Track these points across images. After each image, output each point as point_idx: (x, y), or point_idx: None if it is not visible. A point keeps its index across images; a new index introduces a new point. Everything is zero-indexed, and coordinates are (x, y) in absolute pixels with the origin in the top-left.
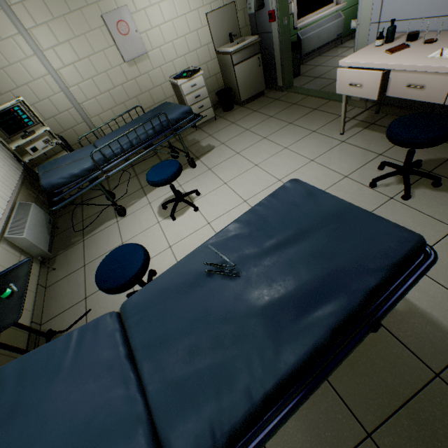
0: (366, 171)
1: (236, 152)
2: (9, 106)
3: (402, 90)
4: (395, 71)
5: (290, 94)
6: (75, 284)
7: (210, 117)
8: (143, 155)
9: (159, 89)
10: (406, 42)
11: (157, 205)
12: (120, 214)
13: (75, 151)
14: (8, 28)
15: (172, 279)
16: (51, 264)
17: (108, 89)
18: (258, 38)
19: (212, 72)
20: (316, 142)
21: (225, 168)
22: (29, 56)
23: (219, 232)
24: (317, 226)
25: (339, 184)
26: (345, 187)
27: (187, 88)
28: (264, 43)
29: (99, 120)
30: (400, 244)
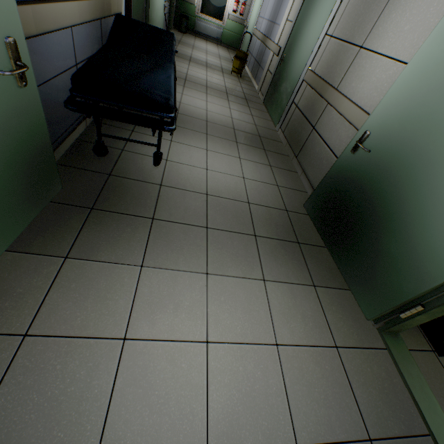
0: None
1: None
2: None
3: None
4: None
5: None
6: None
7: None
8: None
9: None
10: None
11: None
12: None
13: None
14: None
15: None
16: None
17: None
18: None
19: None
20: None
21: None
22: None
23: None
24: None
25: None
26: None
27: None
28: None
29: None
30: None
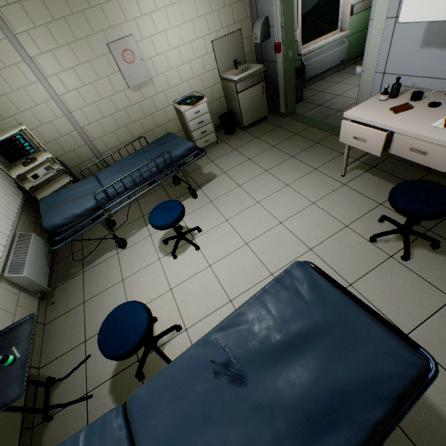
0: (366, 221)
1: (238, 185)
2: (11, 135)
3: (405, 151)
4: (399, 133)
5: (293, 122)
6: (75, 323)
7: (212, 141)
8: (146, 192)
9: (163, 113)
10: (410, 100)
11: (158, 238)
12: (120, 247)
13: (78, 184)
14: (12, 56)
15: (178, 375)
16: (50, 297)
17: (111, 113)
18: (263, 67)
19: (215, 96)
20: (318, 182)
21: (227, 202)
22: (32, 82)
23: (225, 320)
24: (323, 329)
25: (339, 234)
26: (345, 238)
27: (191, 114)
28: (269, 70)
29: (100, 143)
30: (404, 369)
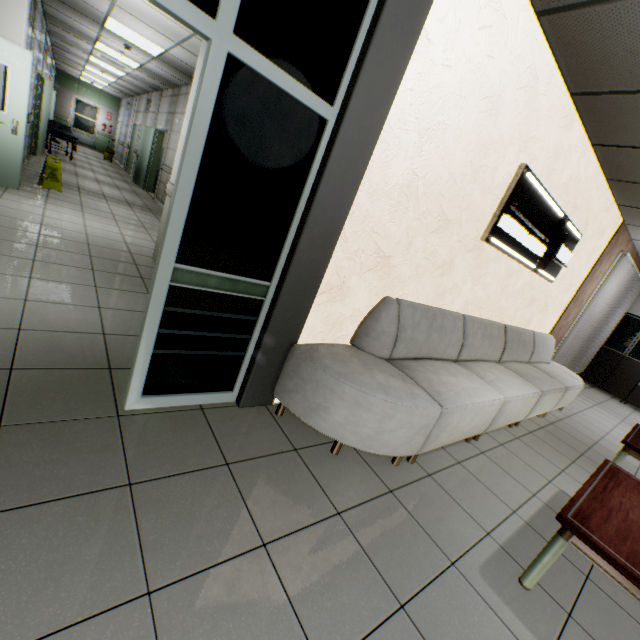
0: None
1: None
2: None
3: None
4: None
5: None
6: None
7: None
8: None
9: None
10: None
11: None
12: None
13: None
14: None
15: None
16: None
17: None
18: None
19: None
20: None
21: None
22: None
23: None
24: None
25: None
26: None
27: None
28: None
29: None
30: None
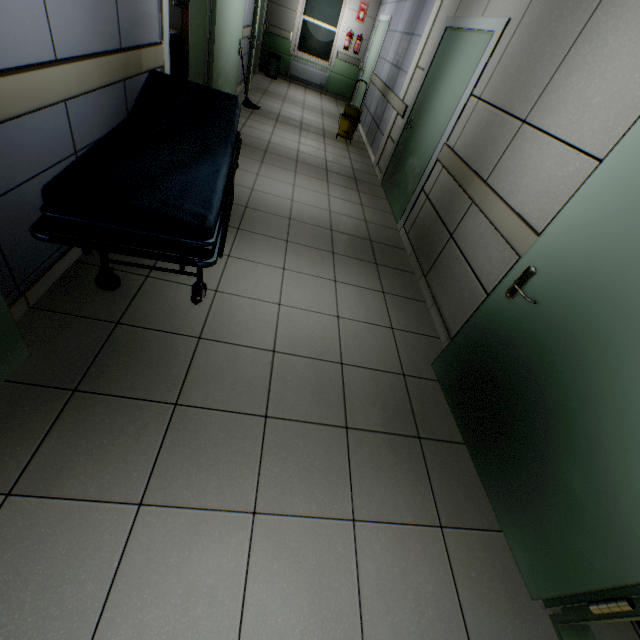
0: None
1: None
2: None
3: None
4: None
5: None
6: None
7: None
8: None
9: None
10: None
11: None
12: None
13: None
14: None
15: None
16: None
17: None
18: None
19: None
20: None
21: None
22: None
23: None
24: None
25: None
26: None
27: None
28: None
29: None
30: None
